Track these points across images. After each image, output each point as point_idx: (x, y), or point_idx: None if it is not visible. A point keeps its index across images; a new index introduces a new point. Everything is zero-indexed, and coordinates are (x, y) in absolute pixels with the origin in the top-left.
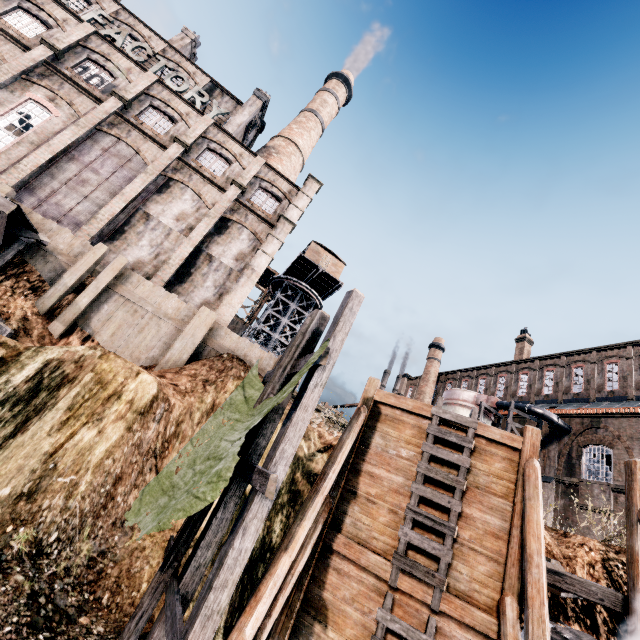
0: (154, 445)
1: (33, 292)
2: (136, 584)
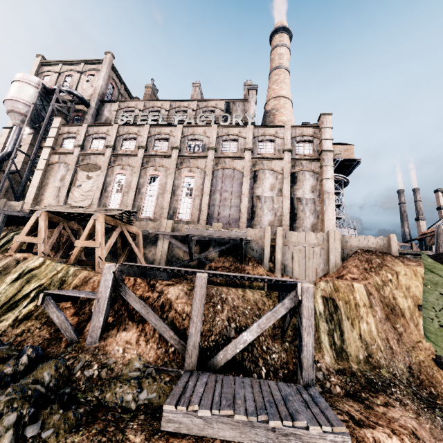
0: (383, 315)
1: (259, 263)
2: (439, 383)
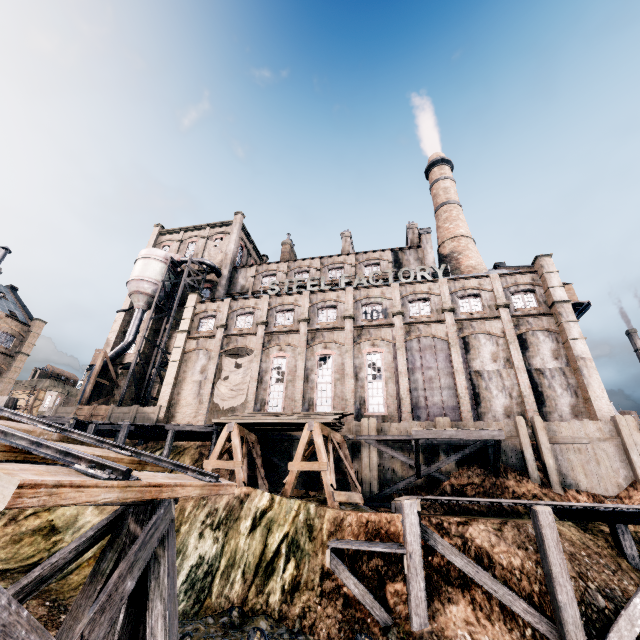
0: None
1: (521, 475)
2: None
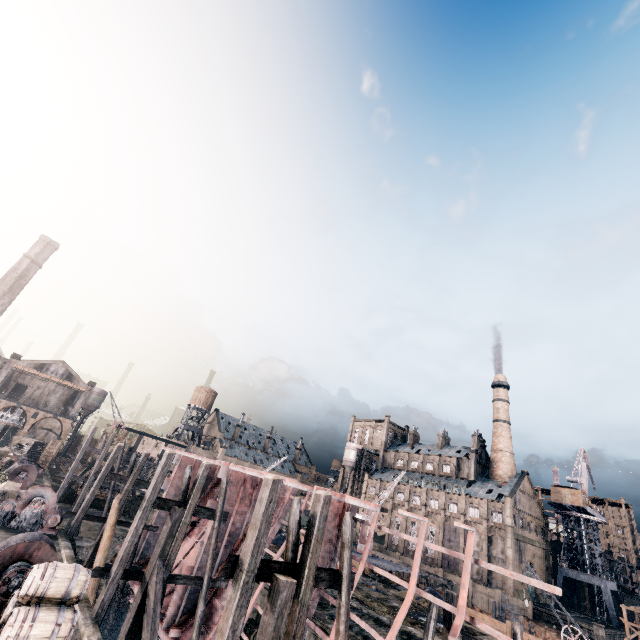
0: None
1: None
2: None
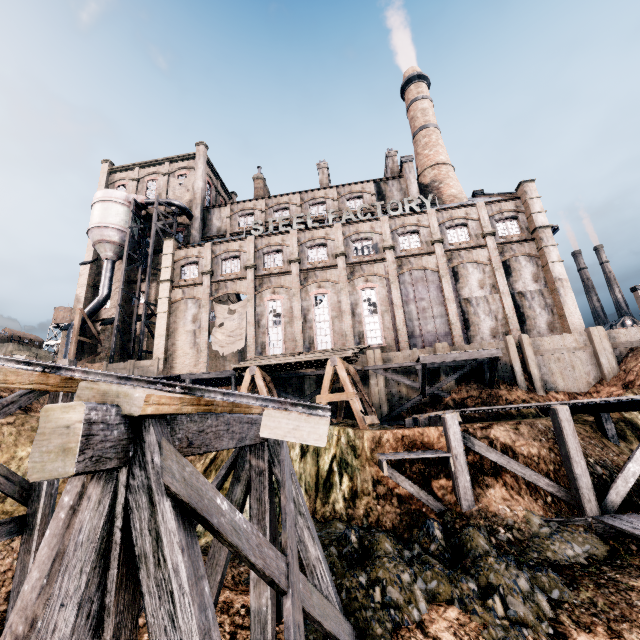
0: None
1: (511, 385)
2: None
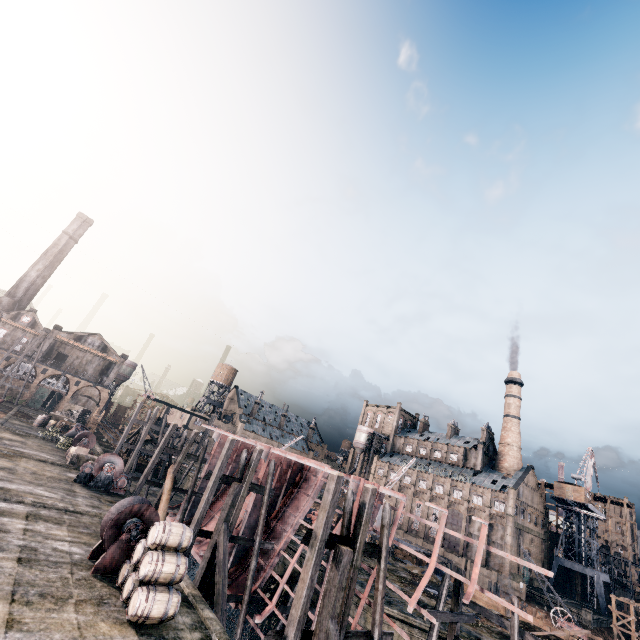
0: None
1: None
2: None
